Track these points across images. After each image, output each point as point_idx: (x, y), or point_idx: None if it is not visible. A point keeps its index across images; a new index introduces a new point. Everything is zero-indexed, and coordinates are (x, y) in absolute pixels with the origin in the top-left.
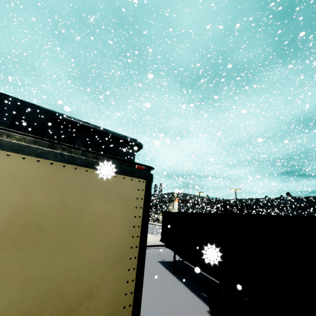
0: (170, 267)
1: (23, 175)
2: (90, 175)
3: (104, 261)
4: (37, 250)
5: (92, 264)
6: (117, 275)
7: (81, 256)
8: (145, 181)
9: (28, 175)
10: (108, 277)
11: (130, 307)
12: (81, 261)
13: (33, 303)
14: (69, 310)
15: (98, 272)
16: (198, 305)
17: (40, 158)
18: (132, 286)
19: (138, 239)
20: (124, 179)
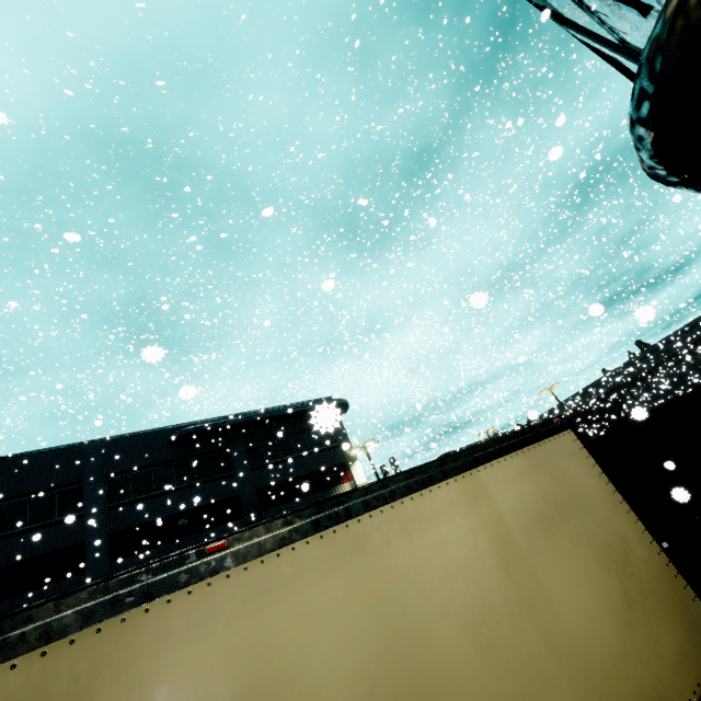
0: None
1: (522, 469)
2: (543, 447)
3: (609, 511)
4: (574, 519)
5: (606, 517)
6: (625, 520)
7: (596, 514)
8: (571, 430)
9: (523, 468)
10: (622, 523)
11: (653, 542)
12: (599, 518)
13: (604, 556)
14: (625, 555)
15: (614, 522)
16: None
17: (516, 451)
18: (640, 524)
19: (611, 484)
20: (560, 438)
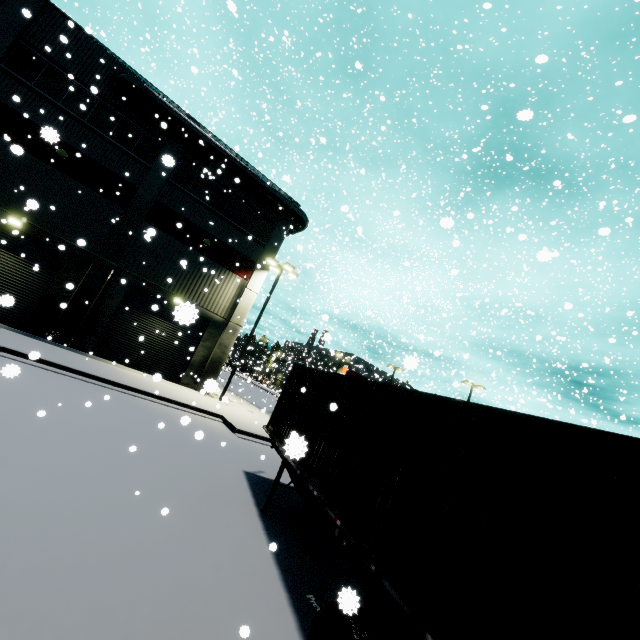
0: (263, 495)
1: None
2: None
3: None
4: None
5: None
6: None
7: None
8: None
9: None
10: None
11: None
12: None
13: None
14: None
15: None
16: (278, 637)
17: None
18: None
19: None
20: None
